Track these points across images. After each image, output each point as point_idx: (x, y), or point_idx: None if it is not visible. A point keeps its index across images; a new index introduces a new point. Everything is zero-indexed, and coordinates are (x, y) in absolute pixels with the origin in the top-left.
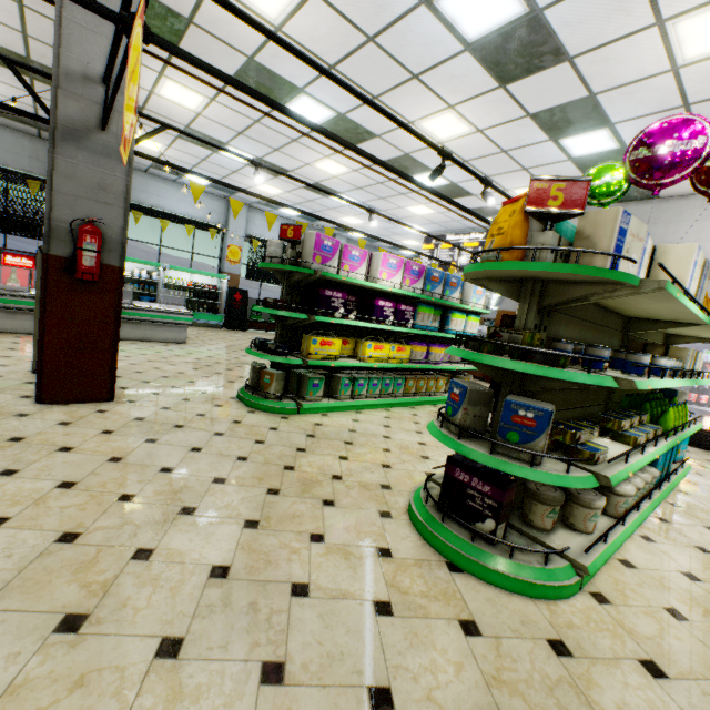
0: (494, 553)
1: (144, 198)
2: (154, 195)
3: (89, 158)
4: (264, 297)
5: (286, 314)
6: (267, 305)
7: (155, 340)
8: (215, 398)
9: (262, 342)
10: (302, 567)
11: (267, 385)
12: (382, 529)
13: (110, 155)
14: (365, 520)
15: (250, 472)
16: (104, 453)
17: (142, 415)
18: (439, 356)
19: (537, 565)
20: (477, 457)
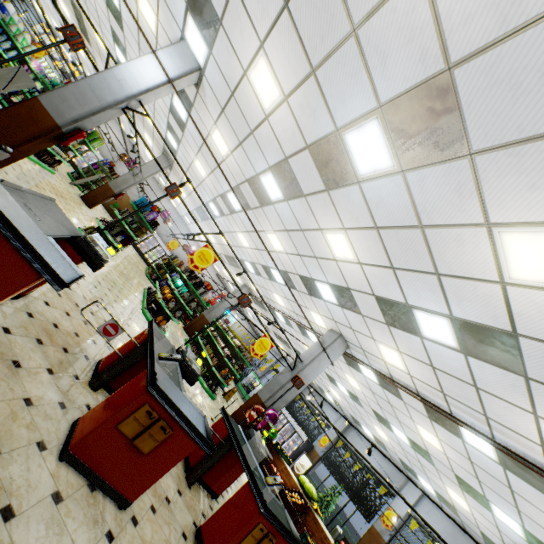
0: None
1: None
2: None
3: None
4: None
5: None
6: None
7: None
8: None
9: None
10: None
11: None
12: None
13: None
14: None
15: None
16: None
17: None
18: None
19: None
20: None
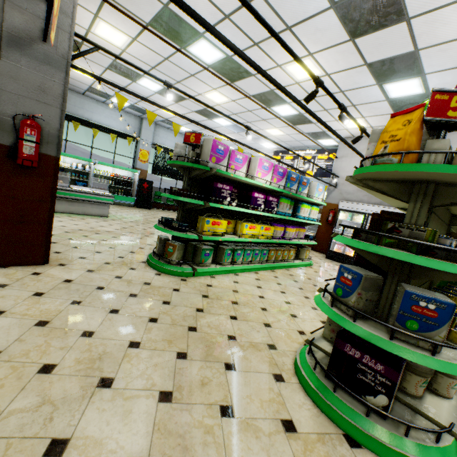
0: (390, 429)
1: (81, 112)
2: (89, 111)
3: (31, 63)
4: (170, 187)
5: (188, 200)
6: (173, 193)
7: (86, 213)
8: (130, 262)
9: (167, 220)
10: (218, 453)
11: (171, 254)
12: (280, 396)
13: (50, 63)
14: (264, 386)
15: (160, 334)
16: (33, 316)
17: (70, 277)
18: (292, 234)
19: (431, 443)
20: (378, 342)
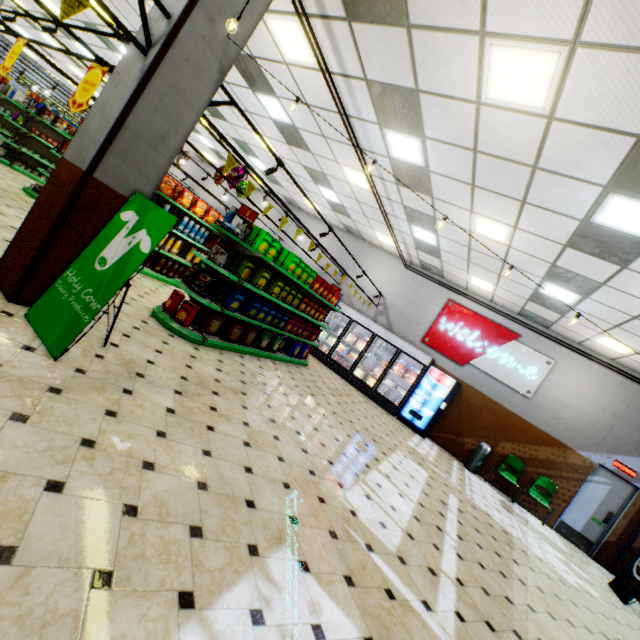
0: None
1: None
2: None
3: None
4: None
5: None
6: None
7: None
8: None
9: None
10: None
11: None
12: None
13: None
14: None
15: None
16: None
17: None
18: None
19: None
20: None
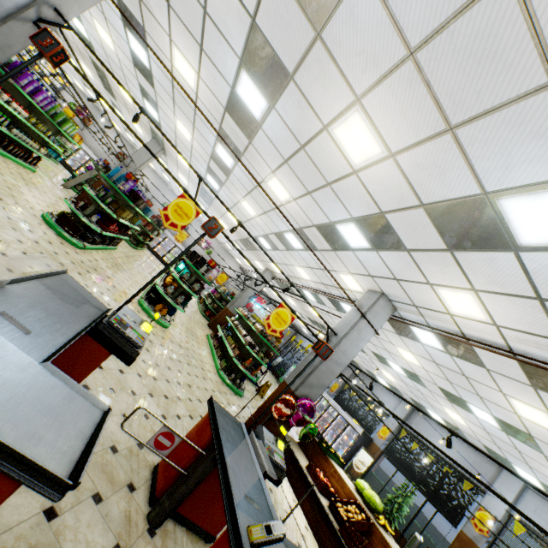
0: None
1: None
2: None
3: None
4: None
5: None
6: None
7: None
8: None
9: None
10: None
11: None
12: None
13: None
14: None
15: None
16: None
17: None
18: None
19: None
20: None
